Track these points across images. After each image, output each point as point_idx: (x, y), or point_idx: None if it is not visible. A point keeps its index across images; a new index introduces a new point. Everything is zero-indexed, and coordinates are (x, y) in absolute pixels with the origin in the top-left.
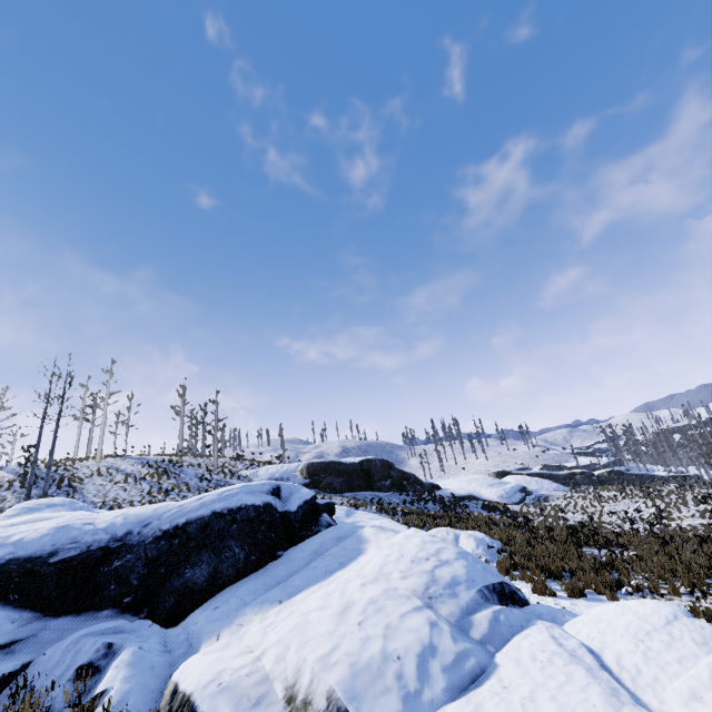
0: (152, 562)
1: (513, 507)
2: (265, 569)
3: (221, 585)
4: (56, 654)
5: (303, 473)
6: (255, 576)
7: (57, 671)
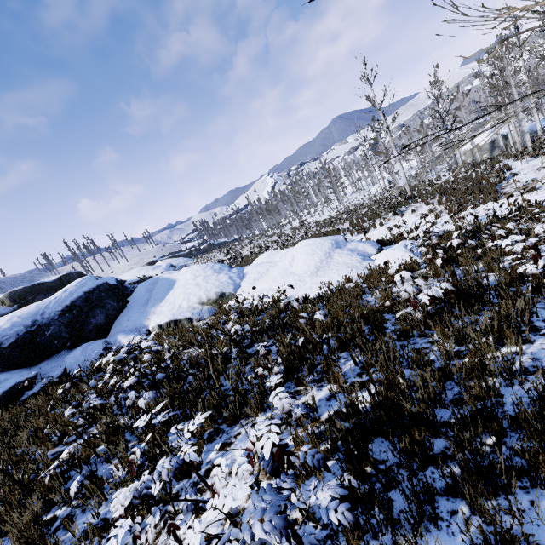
0: (70, 324)
1: None
2: (129, 306)
3: (114, 319)
4: (79, 358)
5: (5, 303)
6: (128, 309)
7: (91, 357)
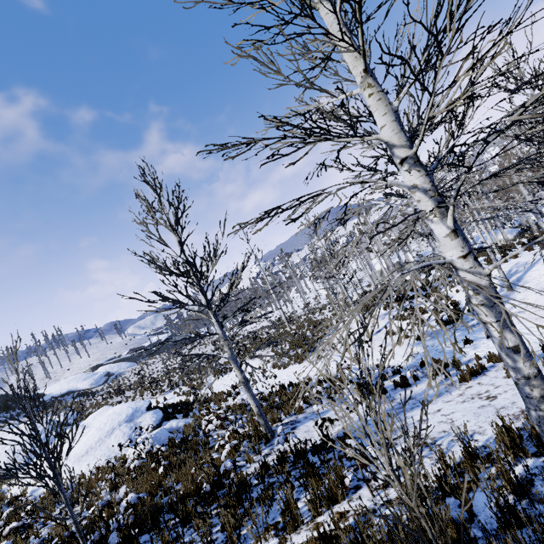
0: None
1: (98, 388)
2: None
3: None
4: None
5: None
6: None
7: None
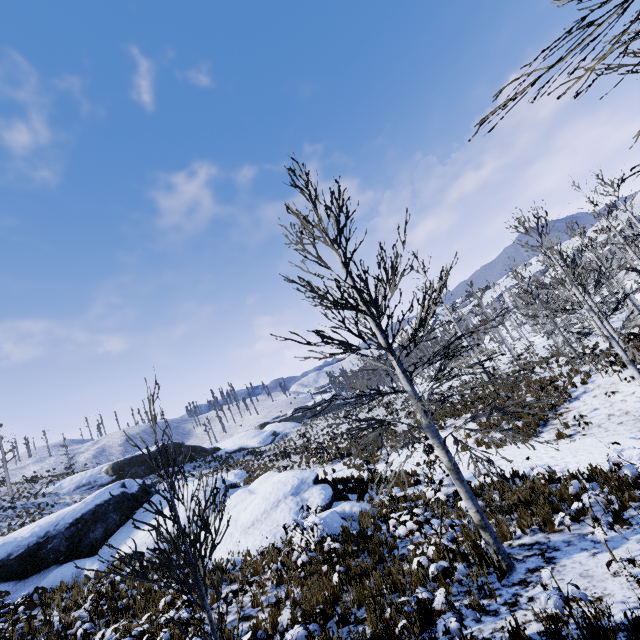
0: (70, 538)
1: (266, 448)
2: (131, 520)
3: (111, 534)
4: (50, 580)
5: (108, 472)
6: (128, 524)
7: (57, 581)
